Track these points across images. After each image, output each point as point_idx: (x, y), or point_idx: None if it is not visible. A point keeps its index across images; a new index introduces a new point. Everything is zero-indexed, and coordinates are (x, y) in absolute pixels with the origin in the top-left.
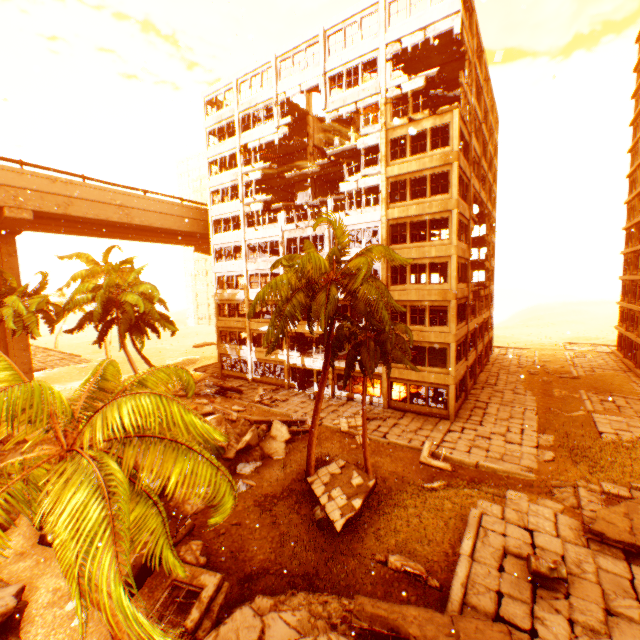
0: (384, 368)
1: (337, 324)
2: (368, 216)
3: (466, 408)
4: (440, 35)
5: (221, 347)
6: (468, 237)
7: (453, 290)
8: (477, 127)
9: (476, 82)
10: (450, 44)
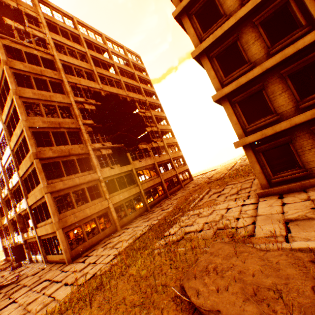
0: (35, 230)
1: (17, 205)
2: (0, 126)
3: (102, 241)
4: (1, 9)
5: (2, 241)
6: (75, 114)
7: (31, 153)
8: (83, 54)
9: (66, 31)
10: (17, 13)
